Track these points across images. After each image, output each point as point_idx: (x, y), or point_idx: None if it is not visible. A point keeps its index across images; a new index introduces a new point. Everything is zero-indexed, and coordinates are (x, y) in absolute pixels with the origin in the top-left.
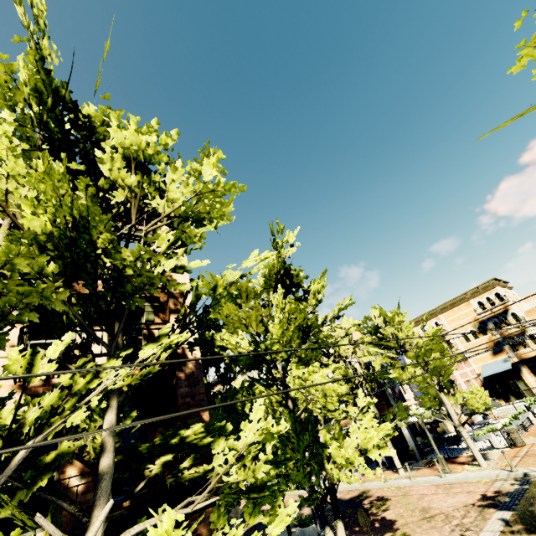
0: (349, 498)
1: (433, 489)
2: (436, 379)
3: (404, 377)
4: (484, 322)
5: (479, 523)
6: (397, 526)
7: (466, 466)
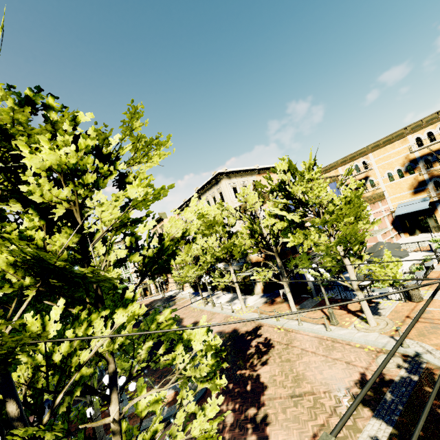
0: (244, 333)
1: (315, 344)
2: (343, 247)
3: (305, 246)
4: (415, 161)
5: (347, 436)
6: (264, 398)
7: (354, 320)
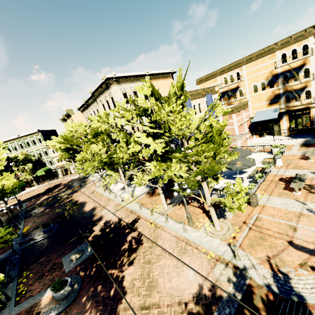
0: (125, 225)
1: (173, 245)
2: (201, 176)
3: (165, 177)
4: (277, 76)
5: None
6: (120, 308)
7: (206, 221)
